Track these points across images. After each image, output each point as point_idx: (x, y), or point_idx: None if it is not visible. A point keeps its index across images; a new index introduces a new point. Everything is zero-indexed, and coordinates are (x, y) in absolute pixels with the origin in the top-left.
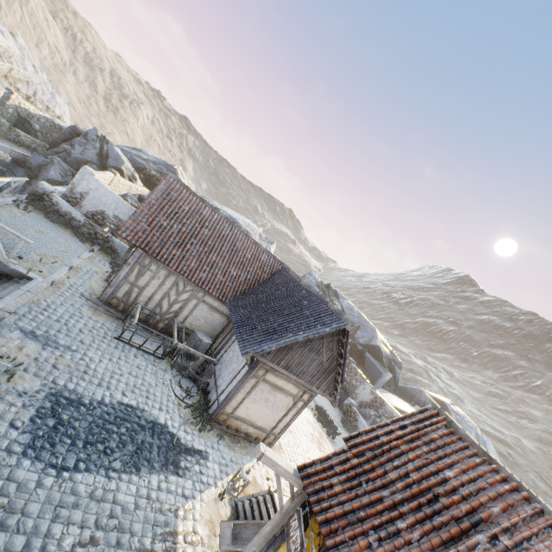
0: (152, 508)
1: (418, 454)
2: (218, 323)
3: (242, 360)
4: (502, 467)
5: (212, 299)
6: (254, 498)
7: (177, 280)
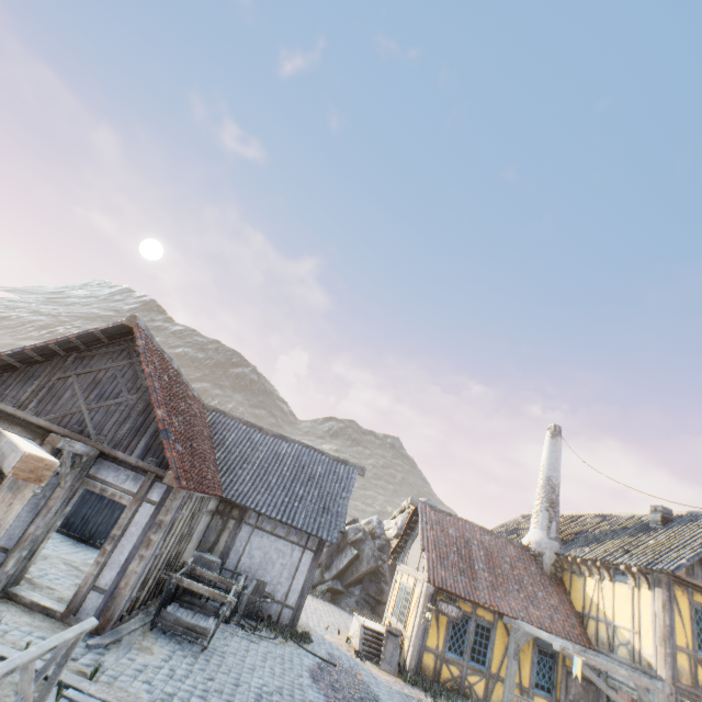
0: (396, 697)
1: (440, 531)
2: (204, 528)
3: (293, 549)
4: (455, 515)
5: (212, 502)
6: (362, 640)
7: (198, 505)
